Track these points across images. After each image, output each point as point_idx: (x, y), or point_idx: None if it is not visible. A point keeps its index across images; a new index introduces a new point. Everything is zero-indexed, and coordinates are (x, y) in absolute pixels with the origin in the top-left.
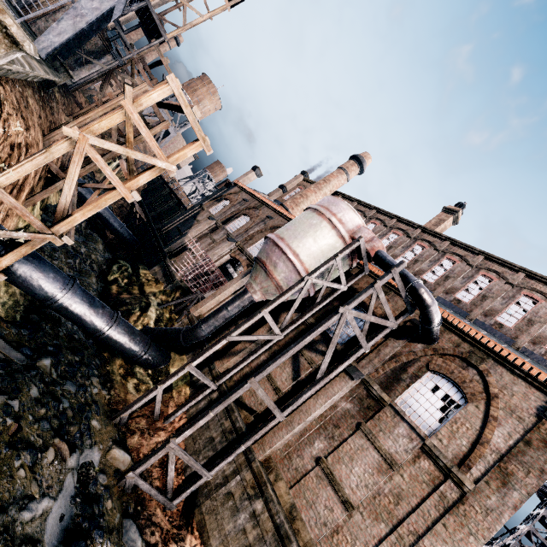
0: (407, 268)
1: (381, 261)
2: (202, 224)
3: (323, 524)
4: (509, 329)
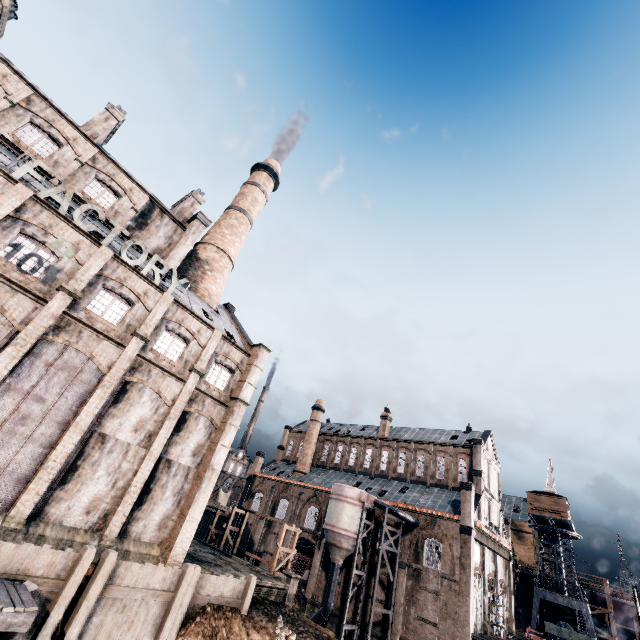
0: (388, 470)
1: (378, 506)
2: (259, 527)
3: None
4: (443, 480)
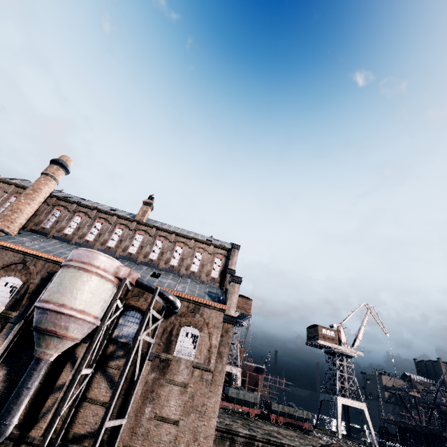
0: (138, 254)
1: (142, 286)
2: None
3: (169, 443)
4: (197, 273)
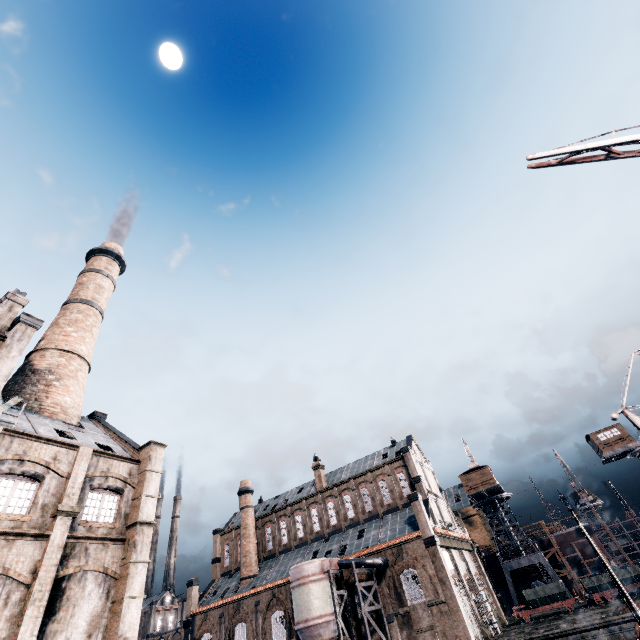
0: (339, 521)
1: (344, 566)
2: None
3: None
4: (392, 502)
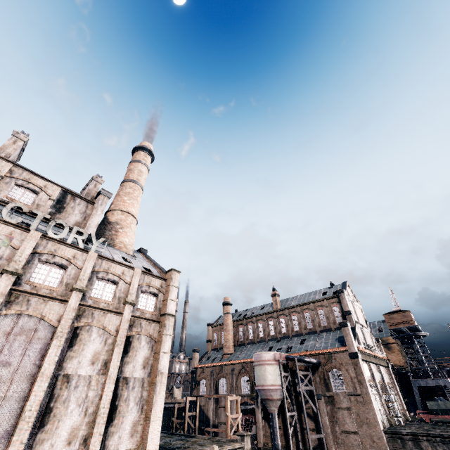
0: (288, 331)
1: (289, 359)
2: (209, 405)
3: (359, 446)
4: (327, 325)
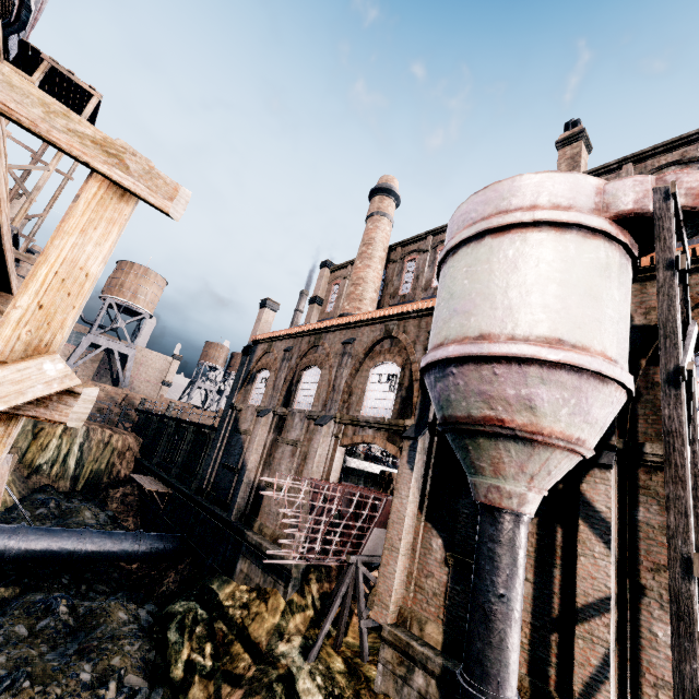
0: None
1: None
2: (256, 433)
3: None
4: None
